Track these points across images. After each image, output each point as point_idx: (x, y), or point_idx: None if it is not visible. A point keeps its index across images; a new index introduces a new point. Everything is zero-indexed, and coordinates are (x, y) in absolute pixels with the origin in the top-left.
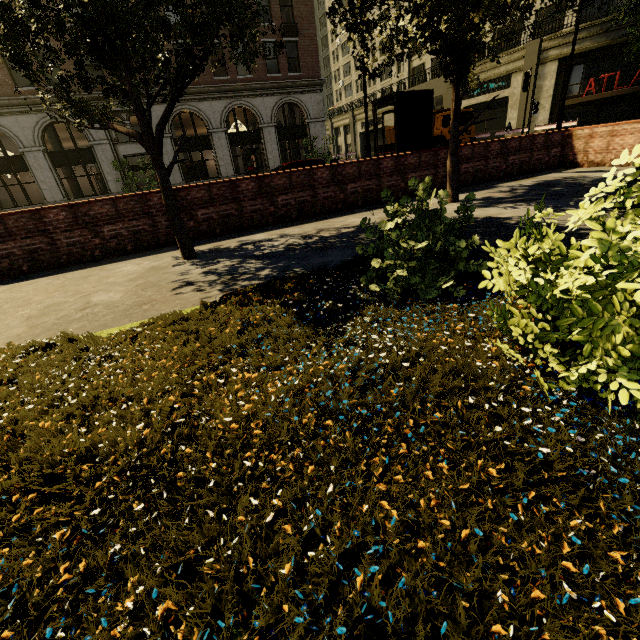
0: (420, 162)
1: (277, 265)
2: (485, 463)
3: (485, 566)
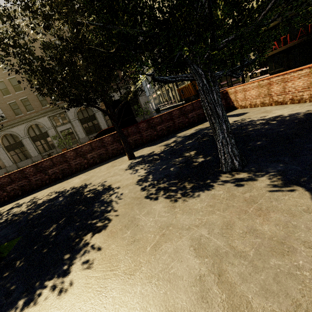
0: (128, 133)
1: None
2: None
3: None
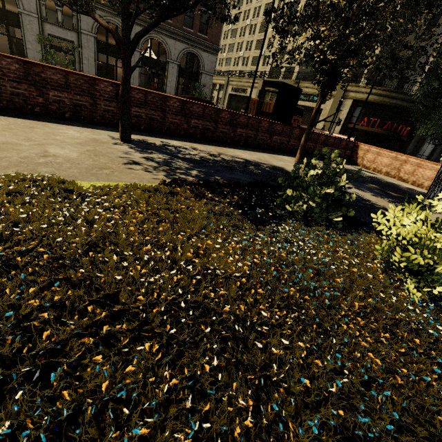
0: (282, 131)
1: (201, 170)
2: (410, 334)
3: (434, 393)
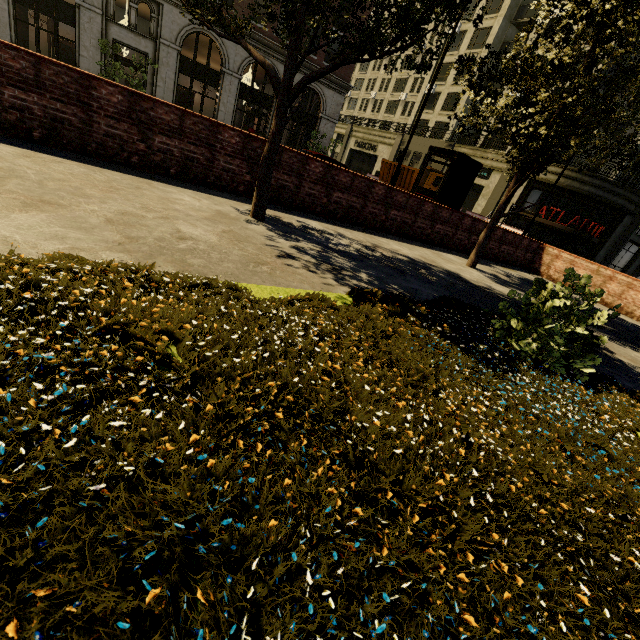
0: (449, 219)
1: (369, 272)
2: None
3: None
